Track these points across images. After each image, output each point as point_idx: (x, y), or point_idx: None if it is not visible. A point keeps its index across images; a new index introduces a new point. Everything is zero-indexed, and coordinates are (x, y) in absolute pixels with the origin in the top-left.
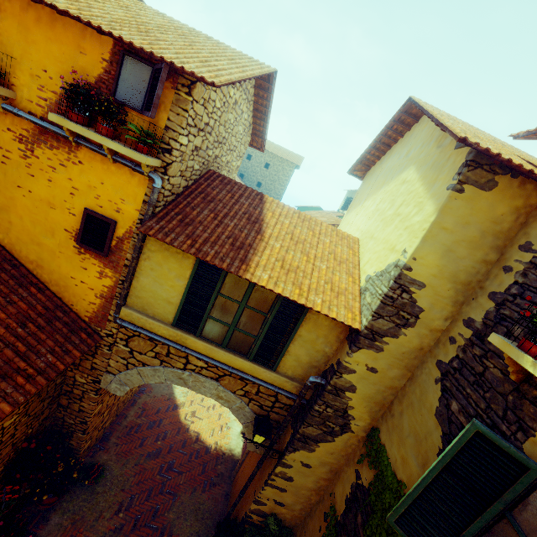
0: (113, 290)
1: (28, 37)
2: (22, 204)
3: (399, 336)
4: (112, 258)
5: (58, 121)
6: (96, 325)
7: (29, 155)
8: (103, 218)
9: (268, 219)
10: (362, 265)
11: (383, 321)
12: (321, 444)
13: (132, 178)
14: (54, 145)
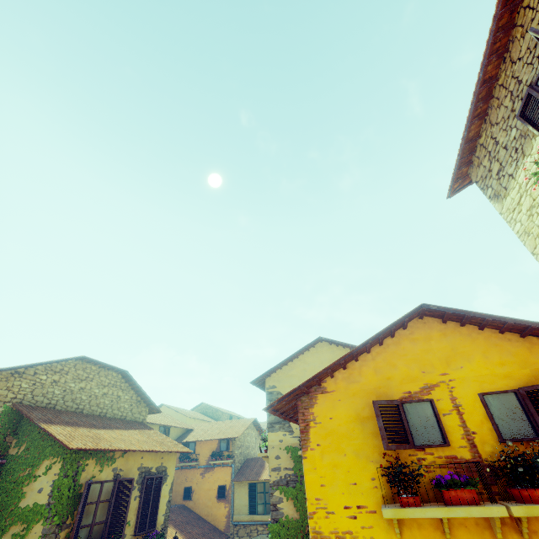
0: (229, 511)
1: (202, 448)
2: (202, 494)
3: None
4: (227, 498)
5: (211, 462)
6: (227, 531)
7: (203, 477)
8: (223, 485)
9: (266, 463)
10: None
11: None
12: None
13: (227, 469)
14: (209, 471)
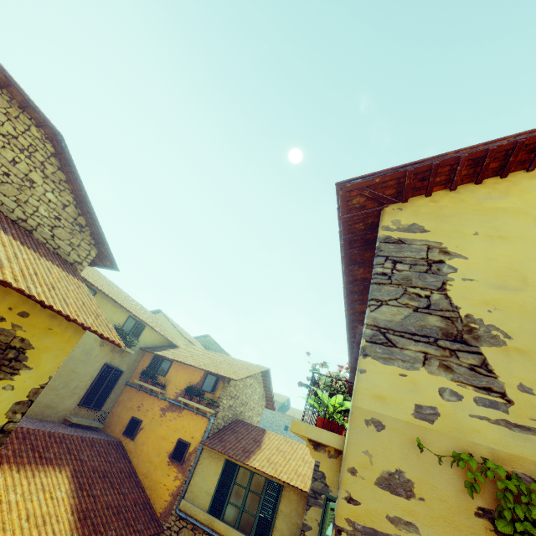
0: (179, 489)
1: (178, 373)
2: (151, 440)
3: (329, 492)
4: (184, 465)
5: (181, 399)
6: (163, 519)
7: (163, 416)
8: (185, 442)
9: (265, 440)
10: None
11: (317, 483)
12: None
13: (202, 420)
14: (174, 410)
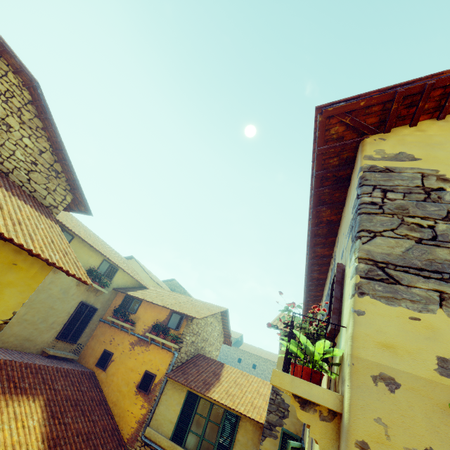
0: (145, 417)
1: (146, 311)
2: (121, 371)
3: (283, 424)
4: (150, 395)
5: (149, 335)
6: (129, 444)
7: (132, 349)
8: (152, 373)
9: (223, 374)
10: None
11: (272, 415)
12: None
13: (167, 354)
14: (142, 344)
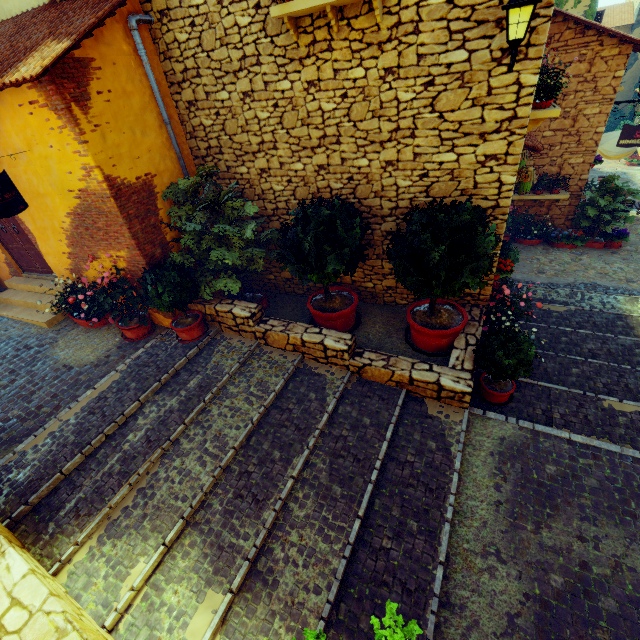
0: None
1: None
2: None
3: None
4: None
5: None
6: None
7: None
8: None
9: None
10: (634, 8)
11: None
12: (627, 71)
13: None
14: None
